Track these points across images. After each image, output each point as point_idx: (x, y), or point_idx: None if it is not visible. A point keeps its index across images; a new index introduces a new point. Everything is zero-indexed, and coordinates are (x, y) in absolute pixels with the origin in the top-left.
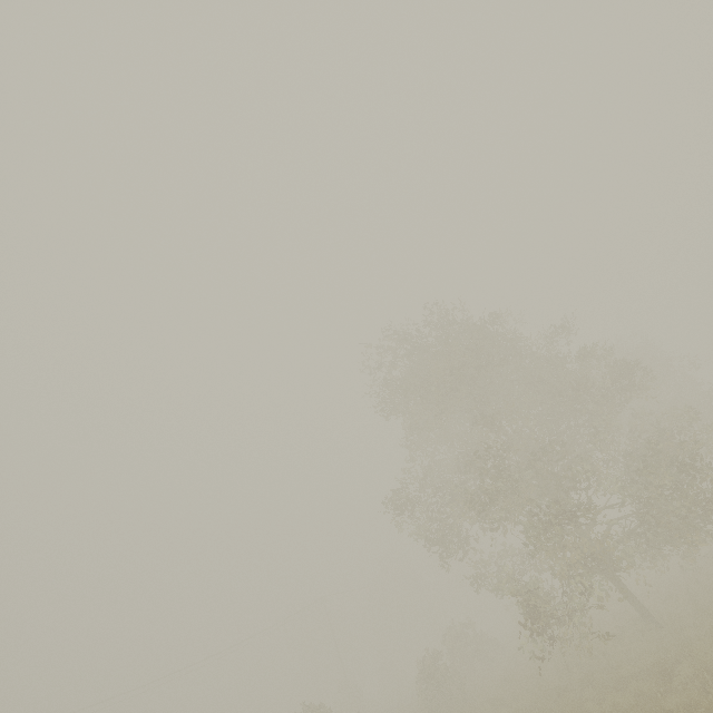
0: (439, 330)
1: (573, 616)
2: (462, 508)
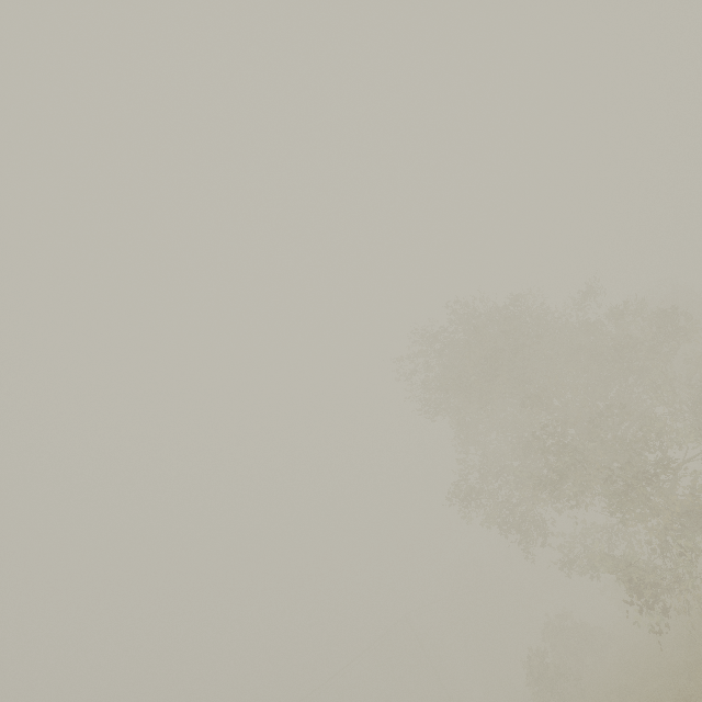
0: (464, 322)
1: (683, 581)
2: (534, 491)
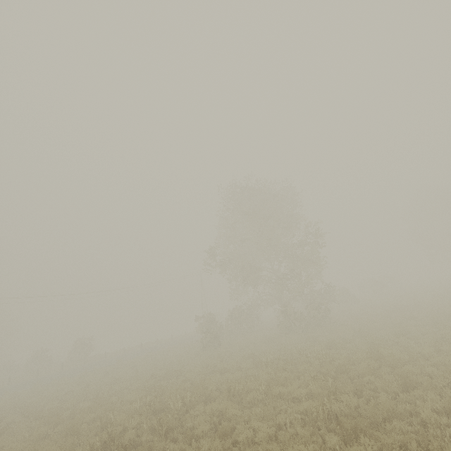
0: None
1: None
2: None
